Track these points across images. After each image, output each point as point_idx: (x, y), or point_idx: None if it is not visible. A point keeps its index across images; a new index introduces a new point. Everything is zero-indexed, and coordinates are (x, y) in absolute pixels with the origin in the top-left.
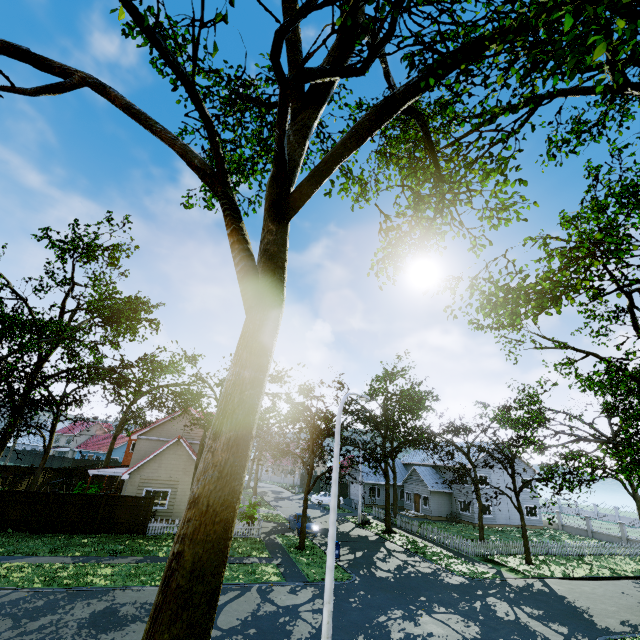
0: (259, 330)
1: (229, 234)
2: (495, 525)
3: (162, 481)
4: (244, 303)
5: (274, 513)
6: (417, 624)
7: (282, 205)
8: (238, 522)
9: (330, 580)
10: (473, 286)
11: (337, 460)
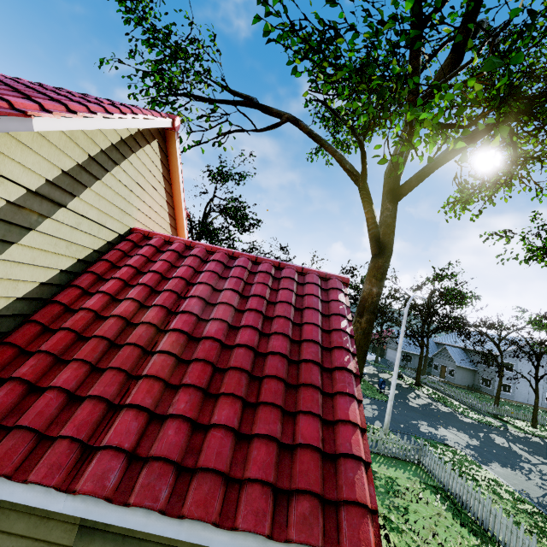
0: (381, 268)
1: (366, 213)
2: (512, 401)
3: None
4: (371, 251)
5: None
6: (437, 430)
7: (396, 192)
8: None
9: (393, 391)
10: (534, 215)
11: (403, 333)
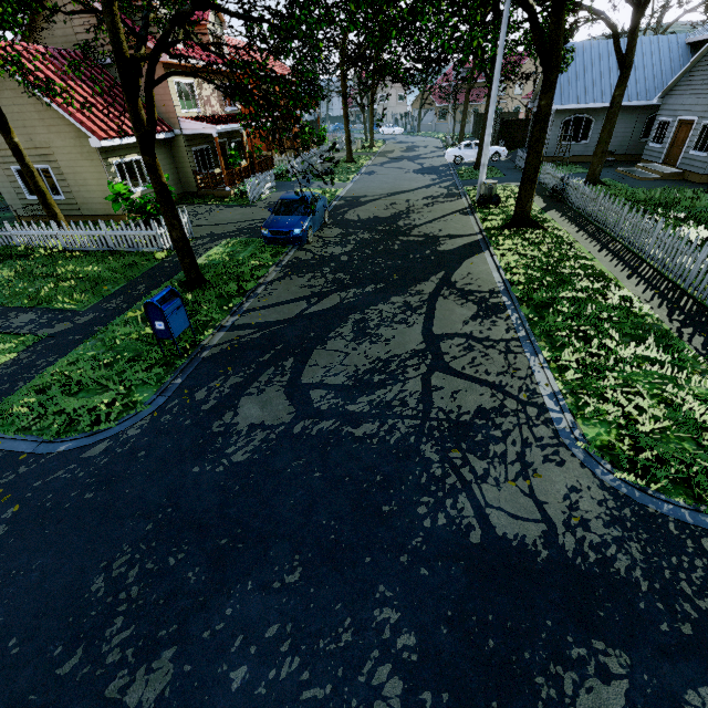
0: None
1: None
2: None
3: (26, 151)
4: None
5: (331, 188)
6: None
7: None
8: (215, 212)
9: None
10: None
11: None
